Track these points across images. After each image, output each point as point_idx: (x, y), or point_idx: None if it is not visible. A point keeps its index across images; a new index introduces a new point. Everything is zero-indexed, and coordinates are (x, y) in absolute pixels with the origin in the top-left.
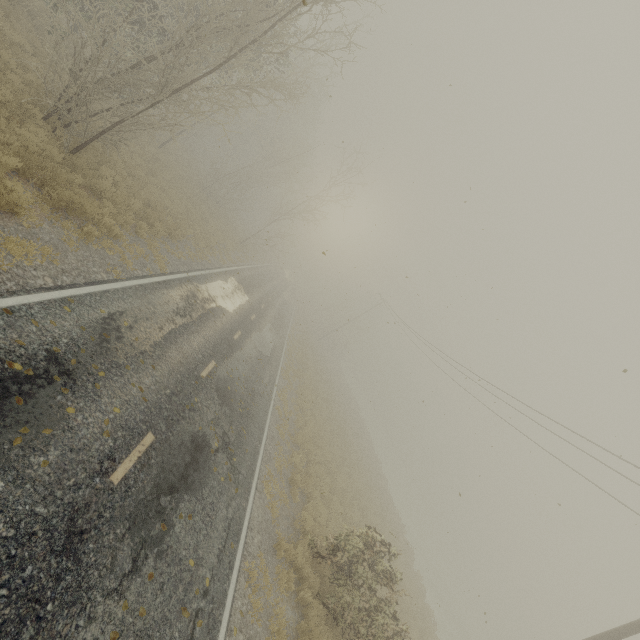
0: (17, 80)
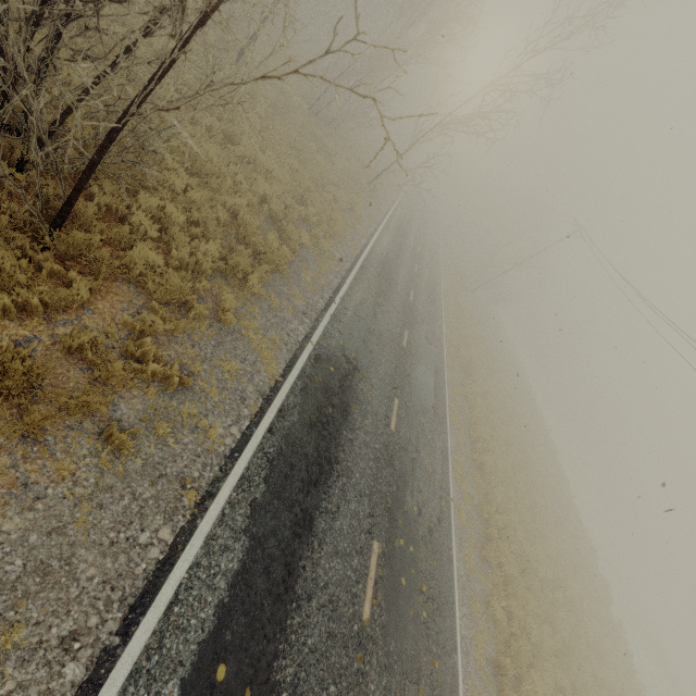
0: None
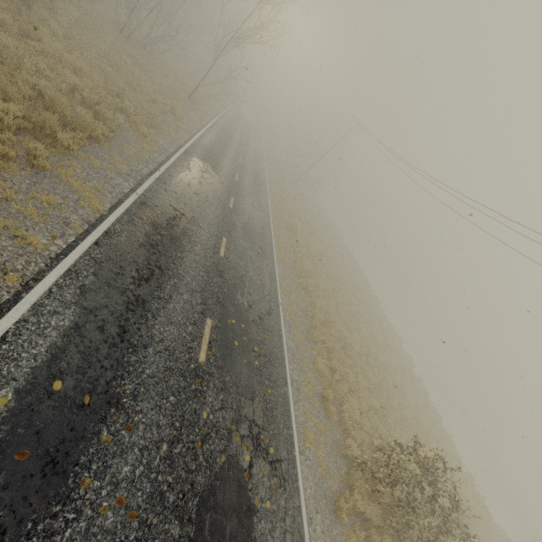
0: None
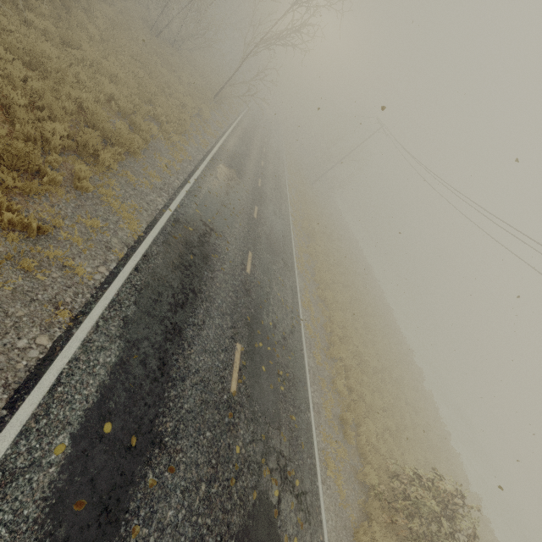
0: None
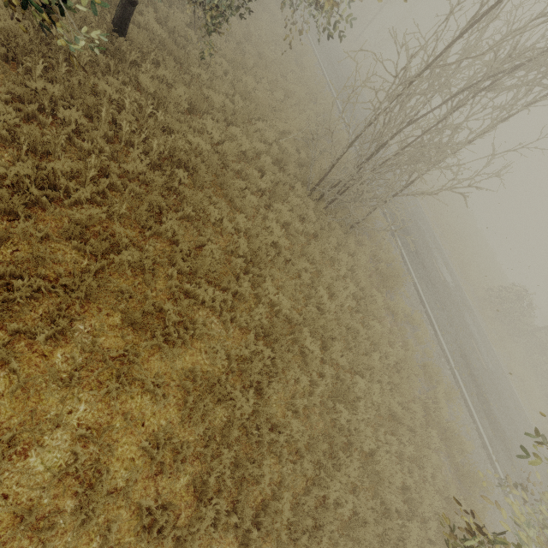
0: (312, 213)
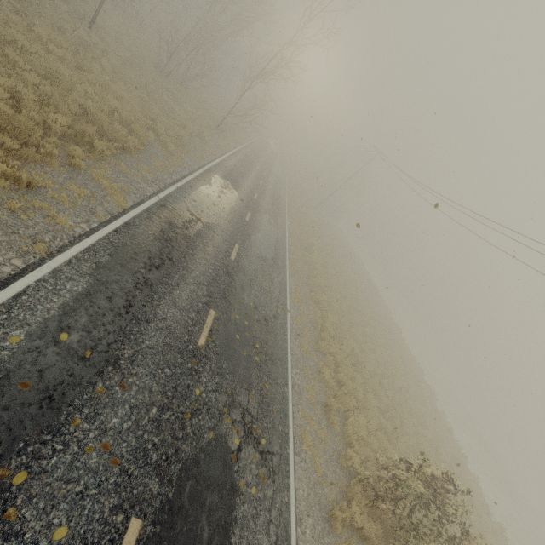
0: None
